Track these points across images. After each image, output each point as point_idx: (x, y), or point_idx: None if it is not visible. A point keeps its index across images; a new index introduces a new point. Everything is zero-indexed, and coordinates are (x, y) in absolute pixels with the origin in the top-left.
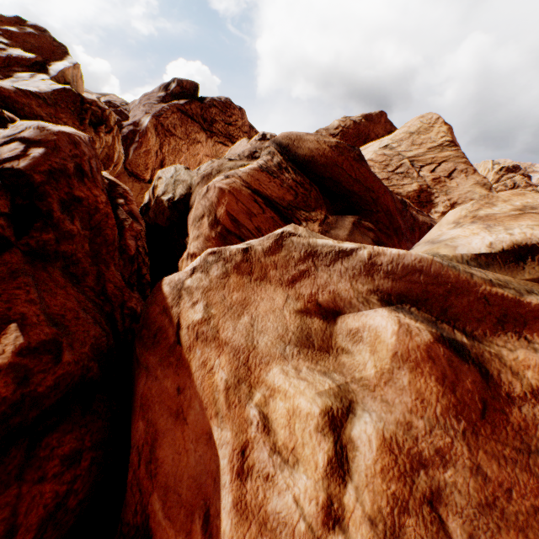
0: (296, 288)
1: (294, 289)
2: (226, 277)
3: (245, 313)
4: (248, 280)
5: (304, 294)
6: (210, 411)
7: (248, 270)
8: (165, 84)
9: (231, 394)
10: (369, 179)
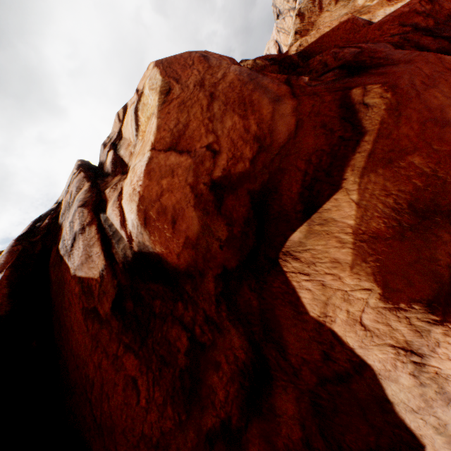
0: (324, 7)
1: (324, 8)
2: None
3: None
4: (310, 32)
5: (329, 1)
6: None
7: (305, 32)
8: None
9: (363, 13)
10: (261, 58)
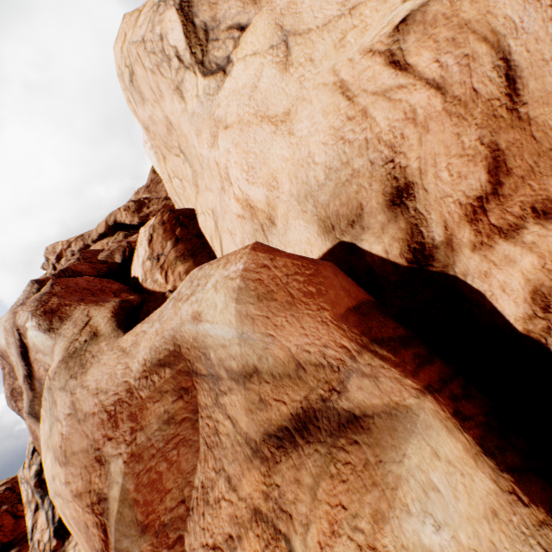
0: None
1: None
2: None
3: None
4: None
5: None
6: None
7: None
8: (154, 170)
9: None
10: None
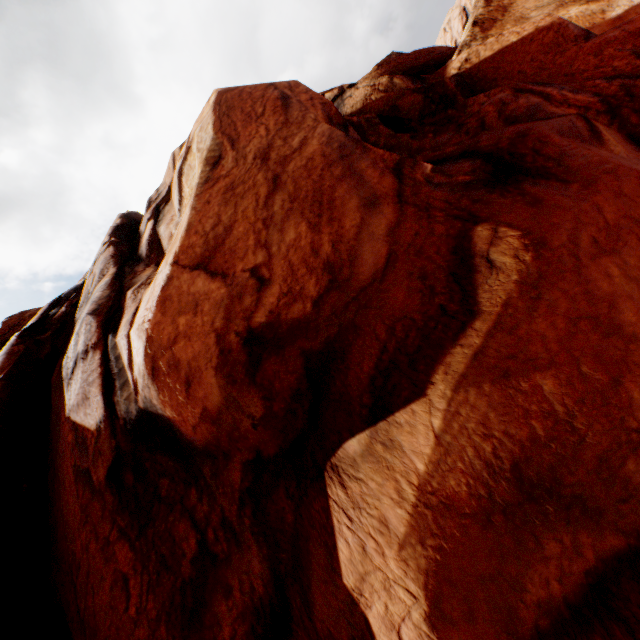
0: None
1: None
2: (487, 38)
3: (527, 17)
4: (499, 23)
5: None
6: (597, 20)
7: (491, 24)
8: None
9: None
10: (421, 52)
